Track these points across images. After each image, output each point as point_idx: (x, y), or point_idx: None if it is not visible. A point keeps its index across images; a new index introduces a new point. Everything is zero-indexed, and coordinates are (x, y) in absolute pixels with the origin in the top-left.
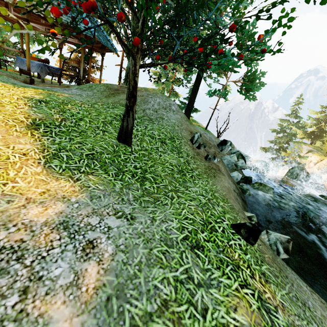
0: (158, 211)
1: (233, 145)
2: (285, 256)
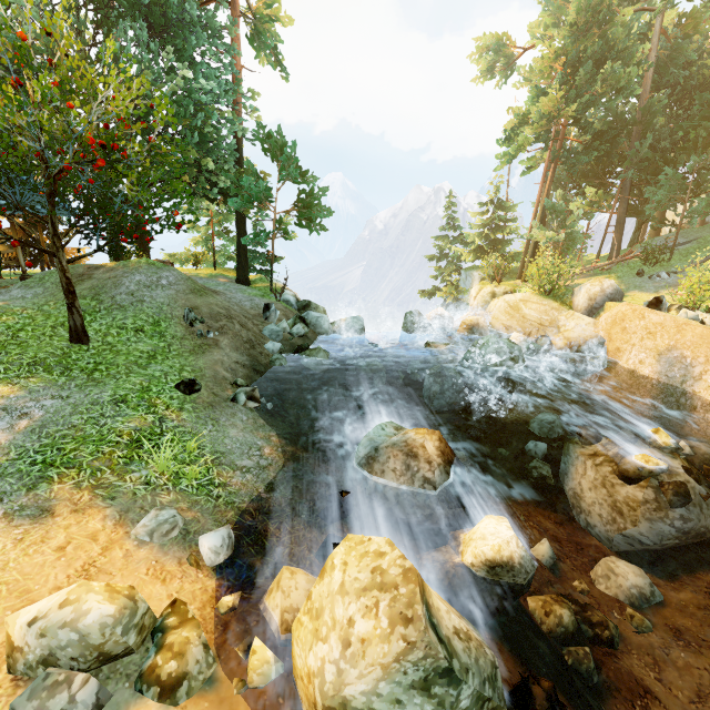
0: (96, 389)
1: (316, 305)
2: (255, 404)
